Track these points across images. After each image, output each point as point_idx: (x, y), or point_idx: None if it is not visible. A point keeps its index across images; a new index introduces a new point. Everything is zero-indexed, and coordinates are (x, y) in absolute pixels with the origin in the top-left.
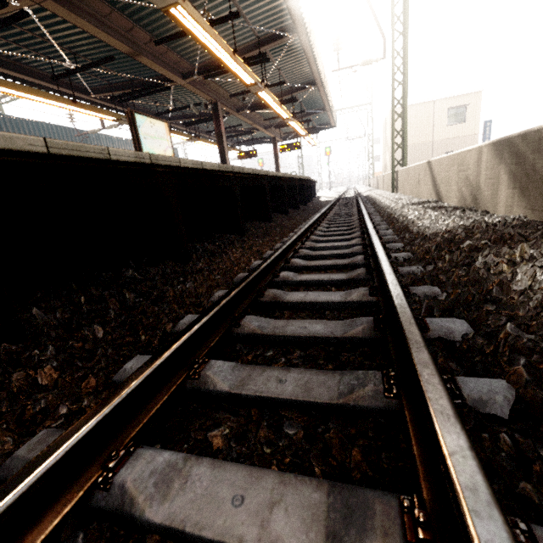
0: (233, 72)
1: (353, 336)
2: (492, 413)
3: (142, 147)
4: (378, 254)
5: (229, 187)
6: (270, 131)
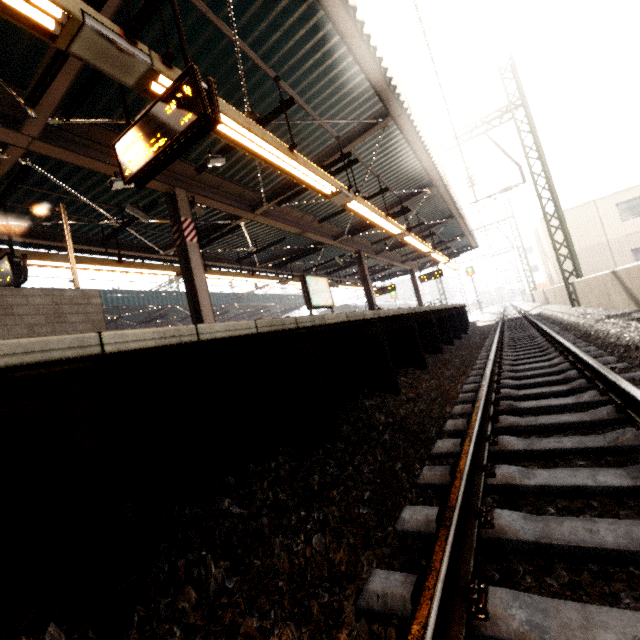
0: (383, 229)
1: (600, 419)
2: None
3: (311, 301)
4: (594, 365)
5: (410, 325)
6: (406, 264)
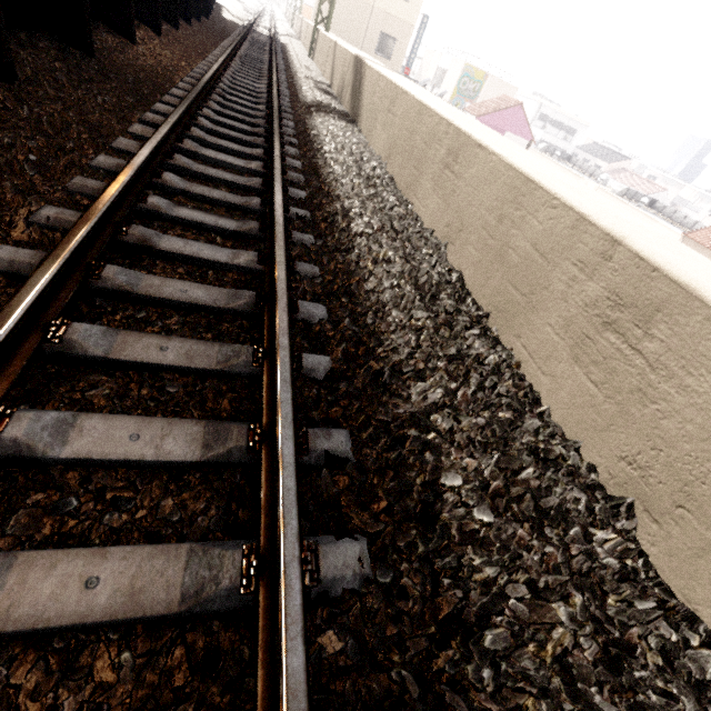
0: None
1: (258, 116)
2: (287, 134)
3: None
4: (274, 95)
5: None
6: None
